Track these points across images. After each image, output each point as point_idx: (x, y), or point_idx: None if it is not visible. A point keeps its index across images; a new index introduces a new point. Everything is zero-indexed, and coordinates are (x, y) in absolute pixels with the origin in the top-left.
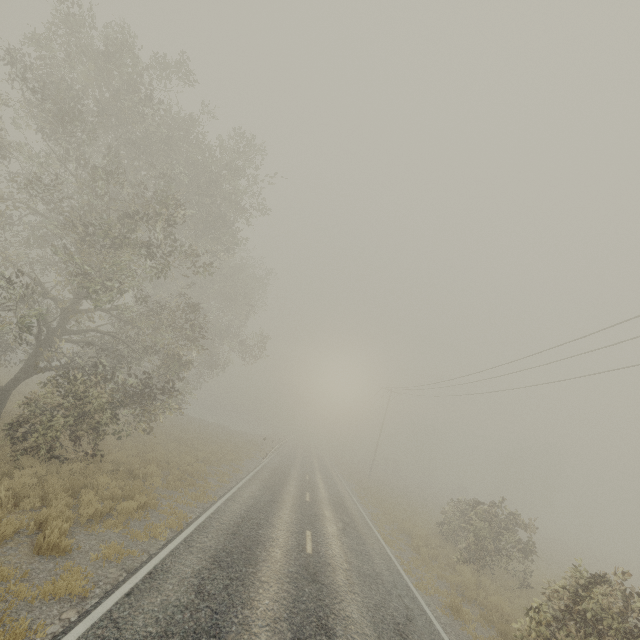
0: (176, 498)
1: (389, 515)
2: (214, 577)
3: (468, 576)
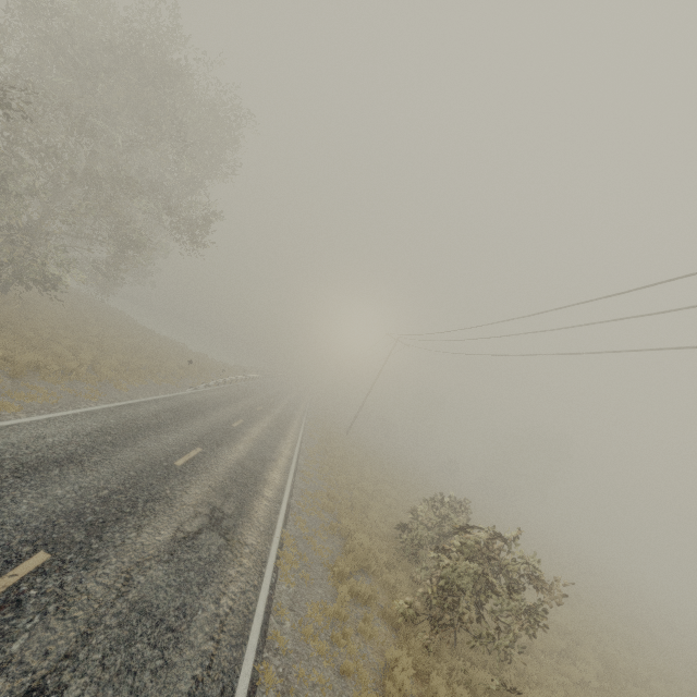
0: None
1: (333, 497)
2: None
3: (404, 680)
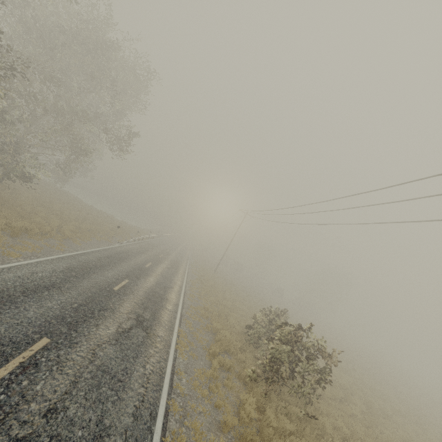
0: None
1: (207, 310)
2: None
3: (250, 410)
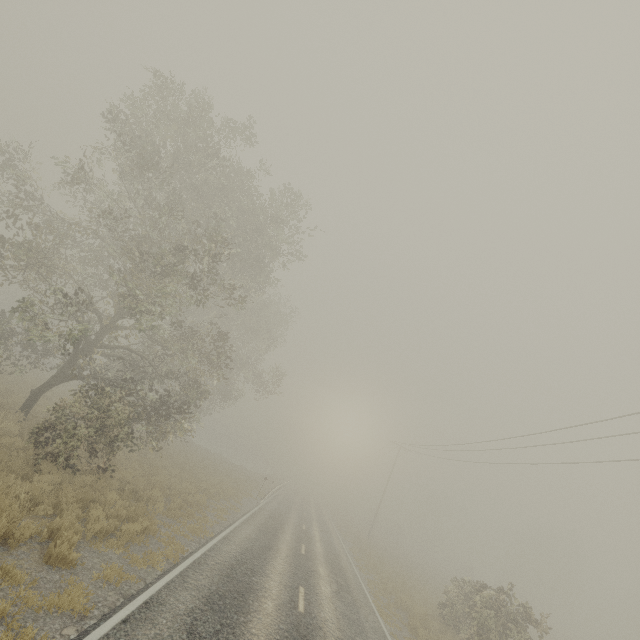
0: (175, 528)
1: (386, 585)
2: (206, 619)
3: None
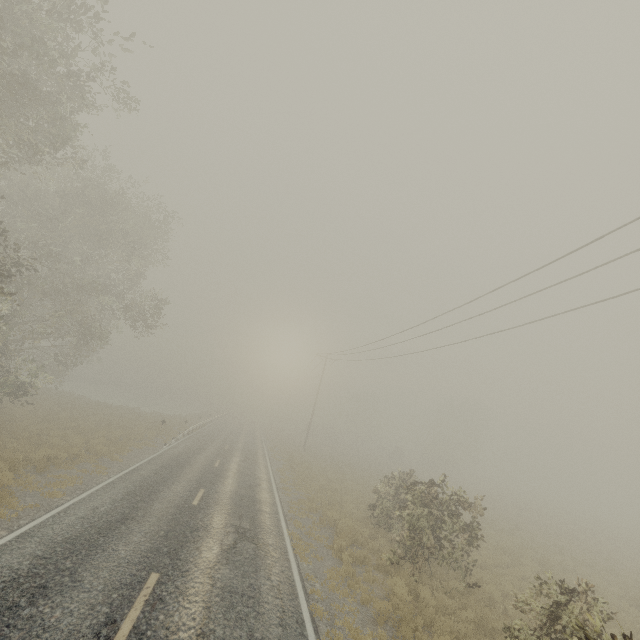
0: None
1: (313, 501)
2: None
3: (402, 593)
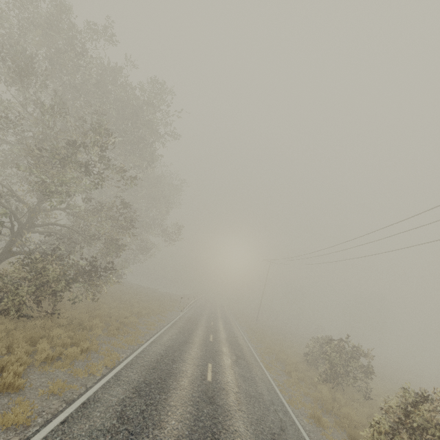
0: (113, 343)
1: (270, 349)
2: (134, 404)
3: (326, 393)
